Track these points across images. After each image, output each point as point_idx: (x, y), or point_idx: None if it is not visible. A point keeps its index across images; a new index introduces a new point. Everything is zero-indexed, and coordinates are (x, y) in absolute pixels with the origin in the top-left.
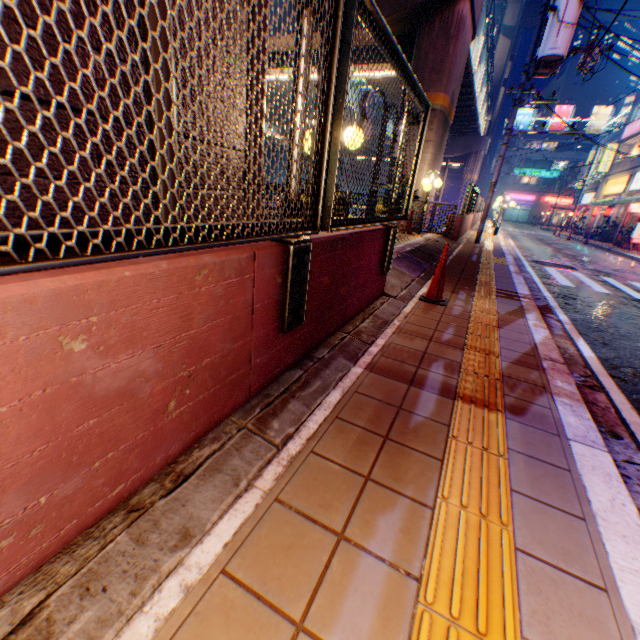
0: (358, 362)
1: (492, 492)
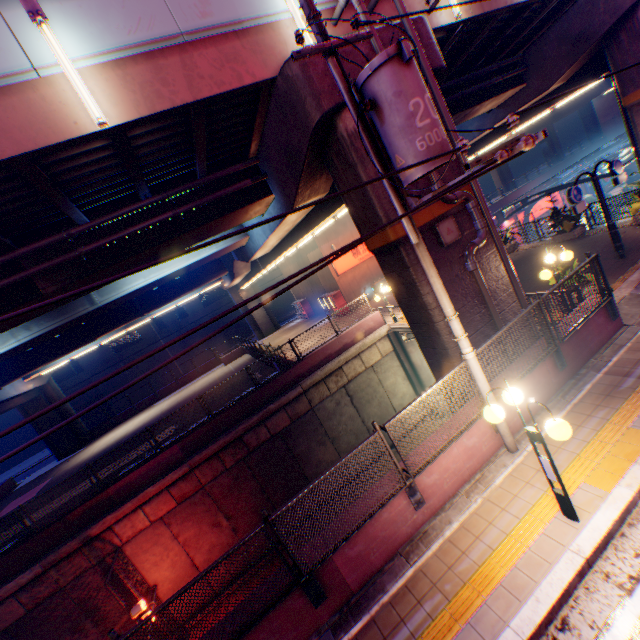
0: (599, 371)
1: (639, 404)
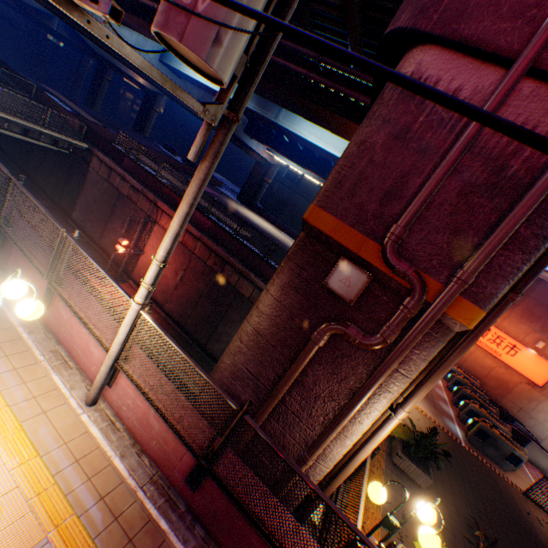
0: None
1: None
